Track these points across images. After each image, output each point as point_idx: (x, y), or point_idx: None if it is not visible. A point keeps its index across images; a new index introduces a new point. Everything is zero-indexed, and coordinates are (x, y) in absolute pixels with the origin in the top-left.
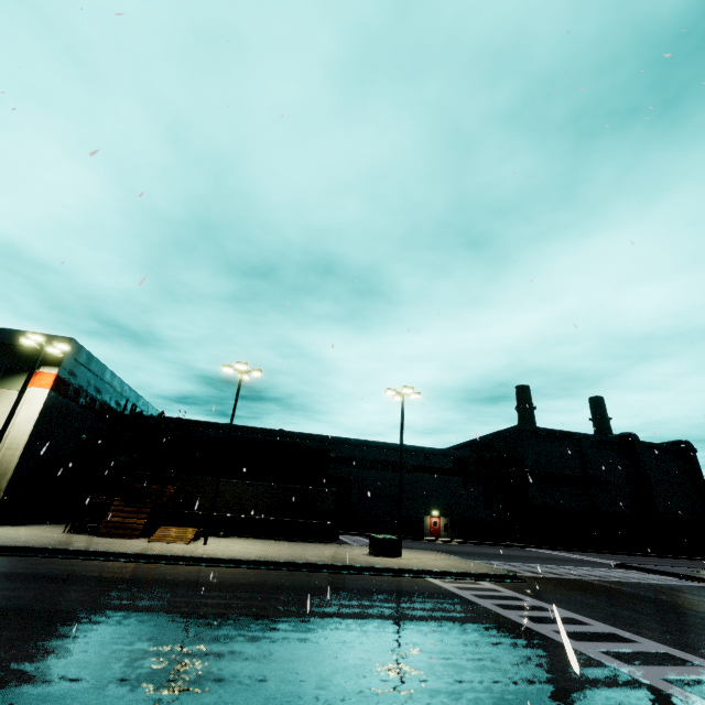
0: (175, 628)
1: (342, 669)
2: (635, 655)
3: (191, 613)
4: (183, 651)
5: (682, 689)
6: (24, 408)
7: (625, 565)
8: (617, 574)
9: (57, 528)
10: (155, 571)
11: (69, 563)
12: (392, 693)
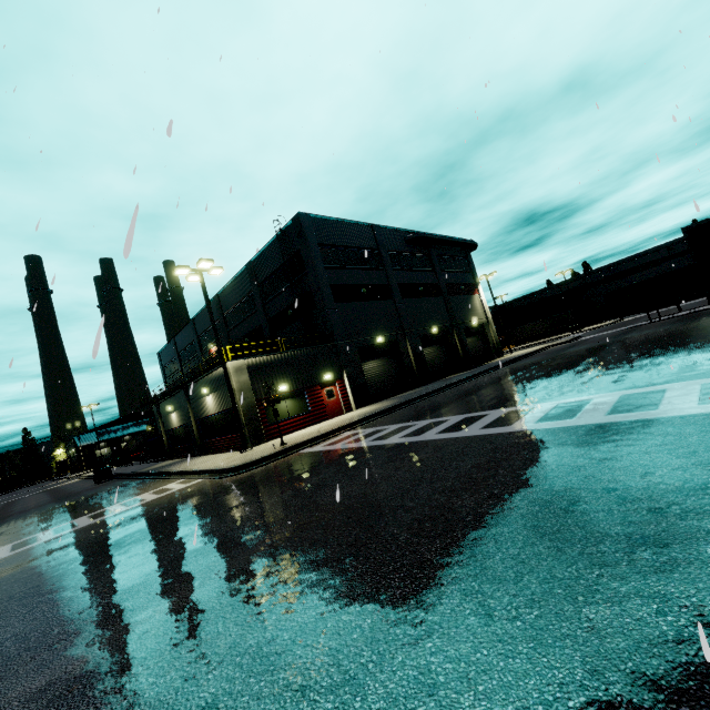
0: None
1: None
2: None
3: None
4: None
5: None
6: None
7: None
8: None
9: None
10: None
11: None
12: None
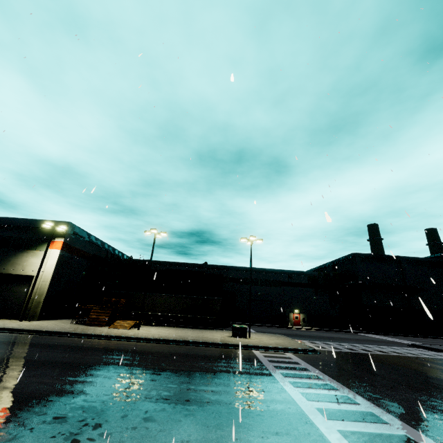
0: (75, 370)
1: (133, 391)
2: (321, 396)
3: (91, 363)
4: (66, 380)
5: (320, 413)
6: (49, 260)
7: (416, 345)
8: (402, 351)
9: (71, 321)
10: (98, 343)
11: (60, 339)
12: (143, 403)
